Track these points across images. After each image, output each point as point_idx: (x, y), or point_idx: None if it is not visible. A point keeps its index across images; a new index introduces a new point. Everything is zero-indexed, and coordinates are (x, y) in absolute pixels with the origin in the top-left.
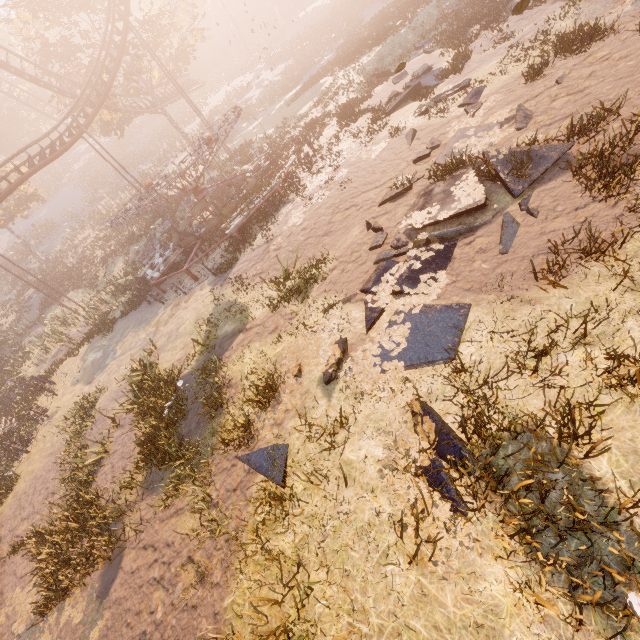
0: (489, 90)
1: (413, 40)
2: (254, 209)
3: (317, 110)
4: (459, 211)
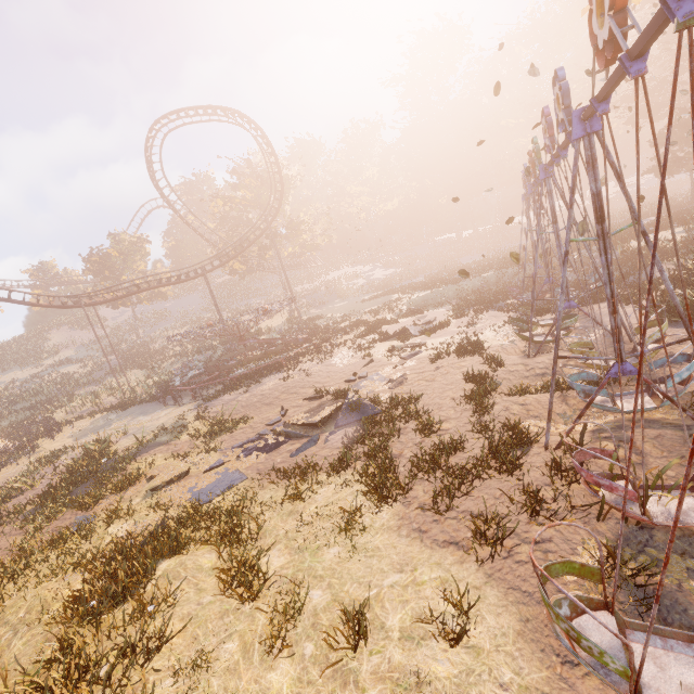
0: (420, 355)
1: (451, 296)
2: (257, 367)
3: (368, 315)
4: (306, 422)
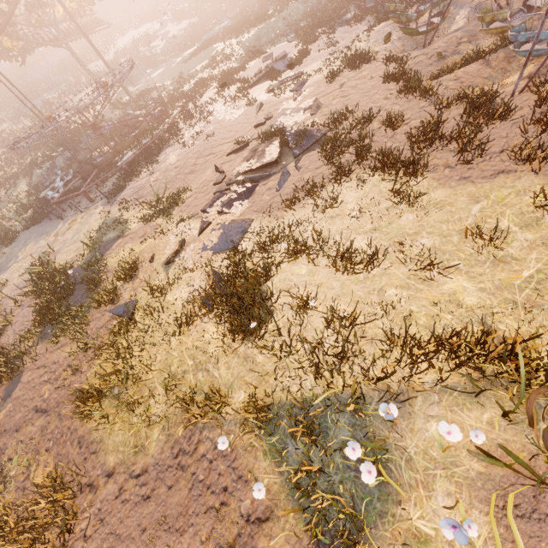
0: (309, 83)
1: (283, 28)
2: (142, 148)
3: (206, 71)
4: (263, 164)
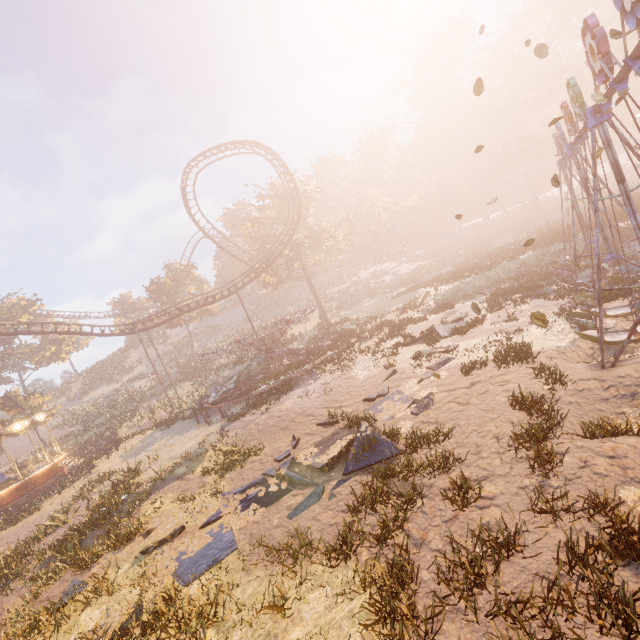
0: (450, 364)
1: (483, 285)
2: (278, 382)
3: (393, 314)
4: (311, 464)
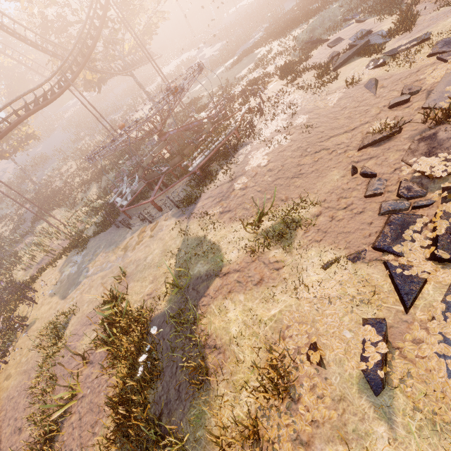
0: None
1: (341, 14)
2: (214, 150)
3: (257, 71)
4: None
